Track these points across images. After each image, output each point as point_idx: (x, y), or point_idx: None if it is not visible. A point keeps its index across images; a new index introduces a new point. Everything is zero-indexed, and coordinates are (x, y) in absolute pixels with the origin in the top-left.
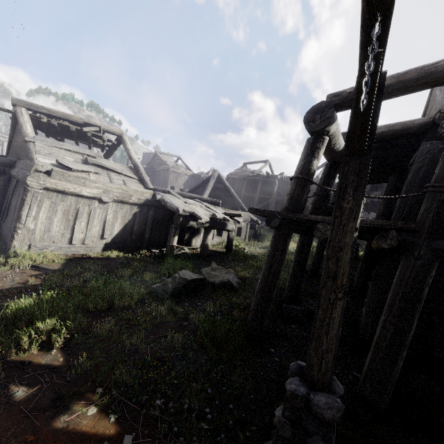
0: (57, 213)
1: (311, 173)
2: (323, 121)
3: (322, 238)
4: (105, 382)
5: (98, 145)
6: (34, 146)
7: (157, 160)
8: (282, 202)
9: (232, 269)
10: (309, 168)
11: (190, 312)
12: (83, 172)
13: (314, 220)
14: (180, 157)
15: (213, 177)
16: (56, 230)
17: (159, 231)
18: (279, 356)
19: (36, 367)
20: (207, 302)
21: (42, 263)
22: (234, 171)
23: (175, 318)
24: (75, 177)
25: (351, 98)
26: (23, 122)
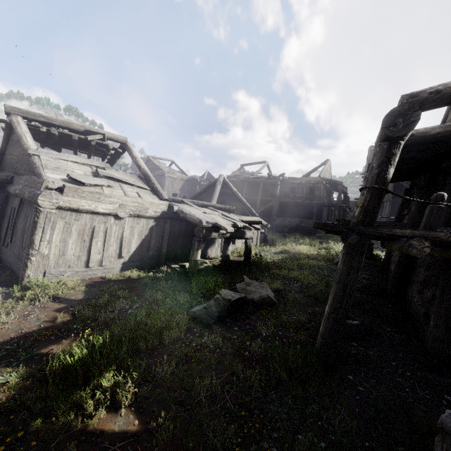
0: (71, 234)
1: (387, 182)
2: (407, 125)
3: (420, 256)
4: (199, 447)
5: (99, 154)
6: (39, 159)
7: (150, 165)
8: (284, 203)
9: (260, 280)
10: (385, 177)
11: (246, 339)
12: (96, 186)
13: (401, 235)
14: (173, 162)
15: (219, 182)
16: (71, 253)
17: (175, 244)
18: (361, 384)
19: (111, 437)
20: (254, 323)
21: (62, 292)
22: (232, 173)
23: (232, 348)
24: (89, 192)
25: (433, 98)
26: (22, 133)
